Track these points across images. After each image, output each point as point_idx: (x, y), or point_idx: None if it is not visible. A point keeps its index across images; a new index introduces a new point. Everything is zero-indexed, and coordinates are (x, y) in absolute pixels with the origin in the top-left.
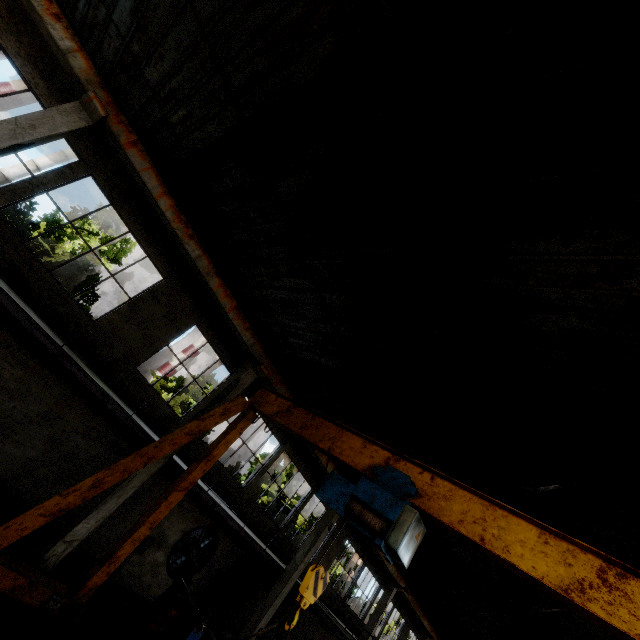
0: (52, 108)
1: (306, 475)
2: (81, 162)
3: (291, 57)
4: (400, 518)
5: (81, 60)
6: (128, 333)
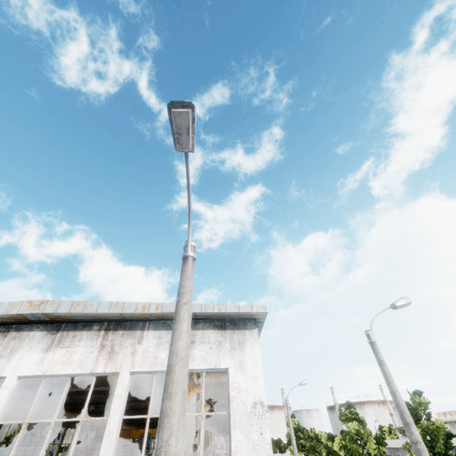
0: (34, 427)
1: (93, 429)
2: (2, 420)
3: (112, 384)
4: (150, 442)
5: (36, 407)
6: (27, 455)
